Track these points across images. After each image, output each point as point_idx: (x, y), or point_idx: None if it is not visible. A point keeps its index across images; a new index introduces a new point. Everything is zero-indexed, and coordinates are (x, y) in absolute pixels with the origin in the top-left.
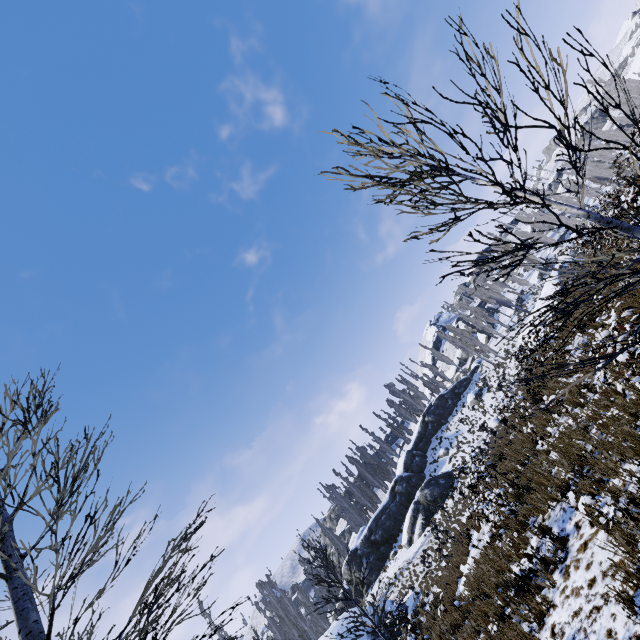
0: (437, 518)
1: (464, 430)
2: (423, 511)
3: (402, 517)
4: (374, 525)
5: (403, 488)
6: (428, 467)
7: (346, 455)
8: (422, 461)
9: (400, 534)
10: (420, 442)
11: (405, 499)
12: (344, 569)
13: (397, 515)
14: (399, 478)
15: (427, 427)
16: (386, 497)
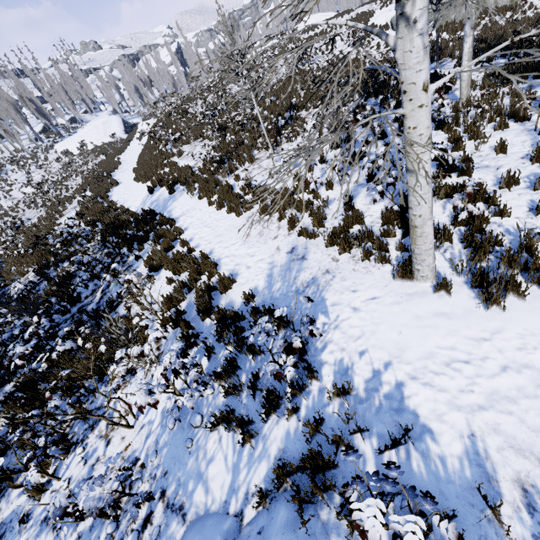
0: None
1: None
2: None
3: None
4: None
5: None
6: None
7: None
8: None
9: None
10: None
11: None
12: None
13: None
14: None
15: None
16: None
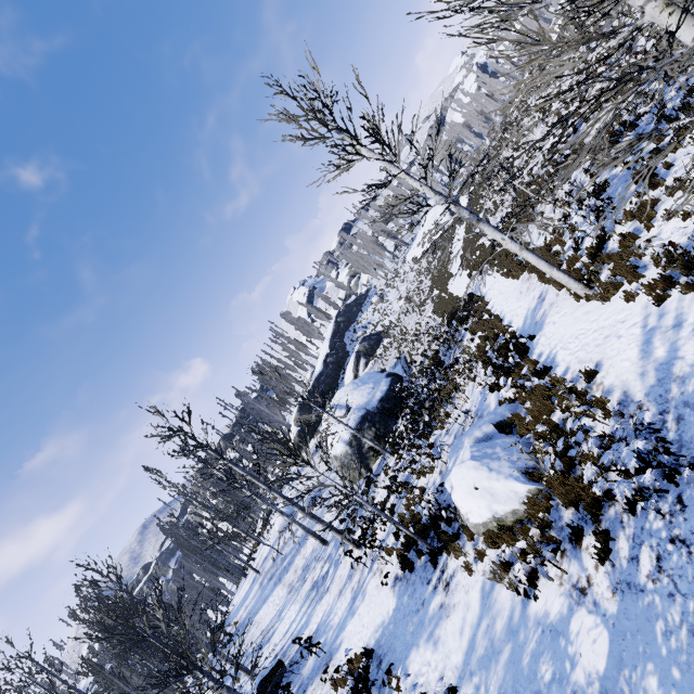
0: (378, 354)
1: (375, 318)
2: (364, 355)
3: (337, 376)
4: (316, 383)
5: (334, 359)
6: (349, 347)
7: (261, 360)
8: (343, 344)
9: (339, 385)
10: (336, 336)
11: (337, 366)
12: (296, 415)
13: (333, 375)
14: (329, 353)
15: (340, 326)
16: (320, 367)
